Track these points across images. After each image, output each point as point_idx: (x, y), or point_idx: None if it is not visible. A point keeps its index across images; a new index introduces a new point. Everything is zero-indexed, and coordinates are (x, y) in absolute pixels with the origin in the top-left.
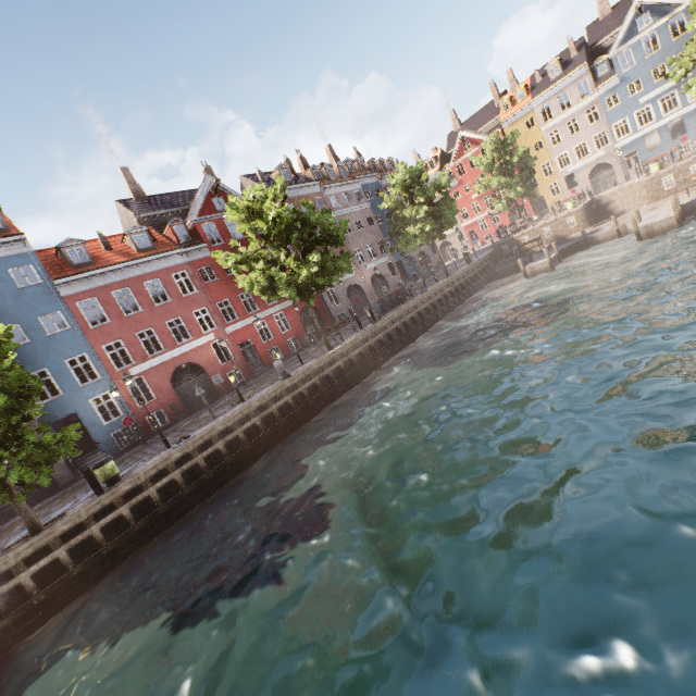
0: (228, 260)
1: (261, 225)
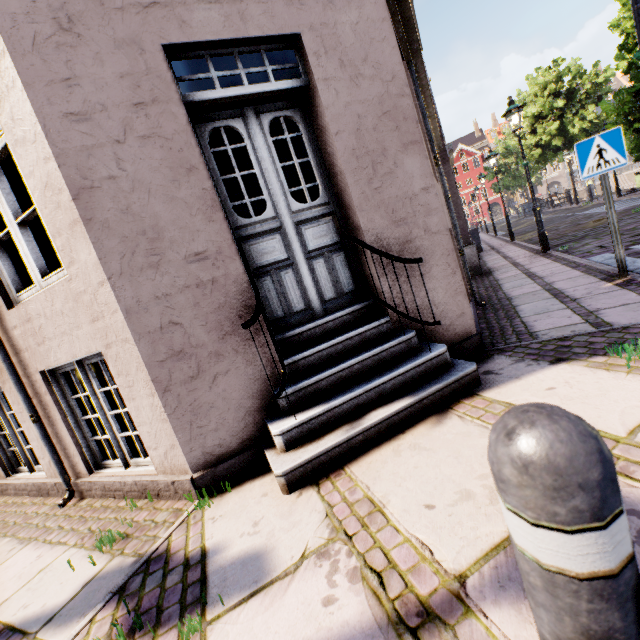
0: (556, 103)
1: (586, 83)
